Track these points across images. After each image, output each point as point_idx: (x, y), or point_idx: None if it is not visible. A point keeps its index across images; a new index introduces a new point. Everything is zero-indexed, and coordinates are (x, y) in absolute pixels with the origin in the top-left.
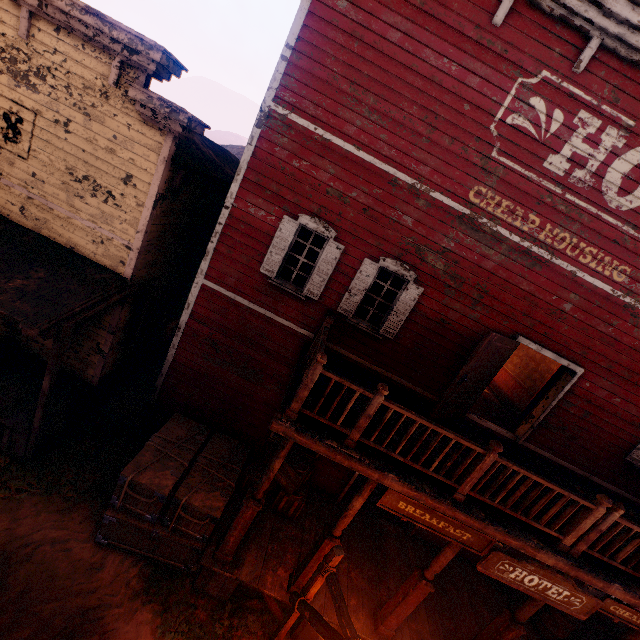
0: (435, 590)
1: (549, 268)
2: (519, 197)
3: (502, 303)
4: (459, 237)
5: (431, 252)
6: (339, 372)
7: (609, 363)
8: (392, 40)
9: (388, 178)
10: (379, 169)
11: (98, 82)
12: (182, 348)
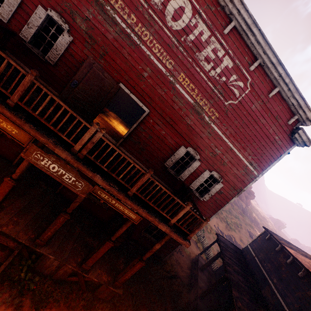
0: (51, 213)
1: (139, 49)
2: (127, 1)
3: (115, 62)
4: (95, 13)
5: (79, 17)
6: (3, 62)
7: (162, 111)
8: None
9: None
10: None
11: None
12: None
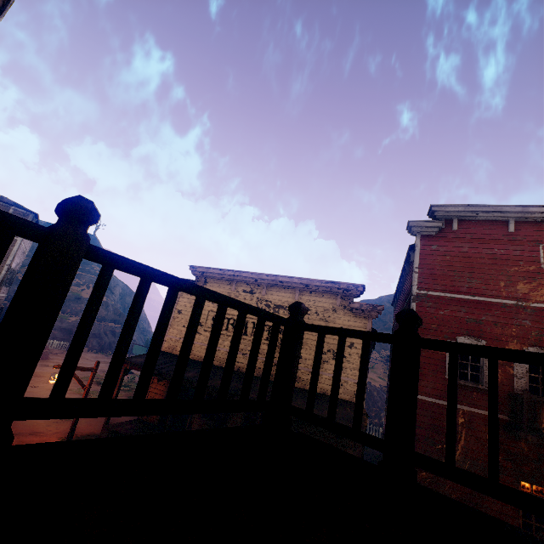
0: None
1: None
2: None
3: None
4: None
5: None
6: None
7: None
8: (464, 251)
9: (499, 304)
10: (490, 302)
11: (330, 306)
12: None
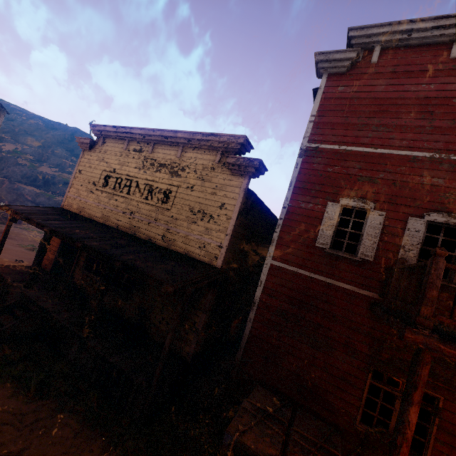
0: None
1: None
2: None
3: None
4: None
5: None
6: None
7: None
8: (379, 90)
9: (407, 158)
10: (396, 155)
11: (210, 164)
12: (256, 321)
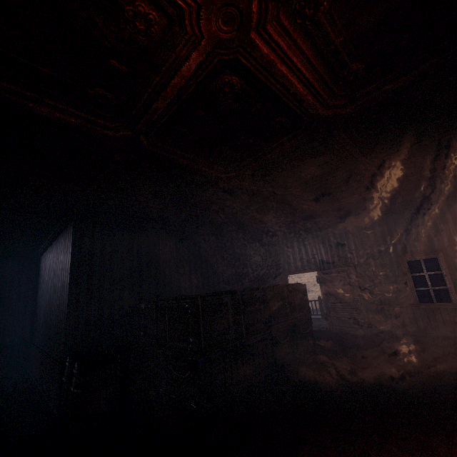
0: None
1: None
2: None
3: None
4: None
5: None
6: None
7: None
8: None
9: None
10: None
11: None
12: None
